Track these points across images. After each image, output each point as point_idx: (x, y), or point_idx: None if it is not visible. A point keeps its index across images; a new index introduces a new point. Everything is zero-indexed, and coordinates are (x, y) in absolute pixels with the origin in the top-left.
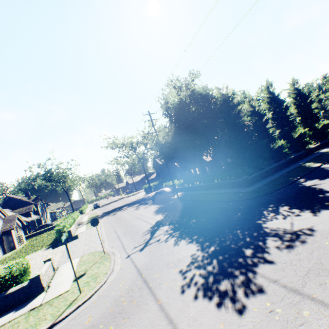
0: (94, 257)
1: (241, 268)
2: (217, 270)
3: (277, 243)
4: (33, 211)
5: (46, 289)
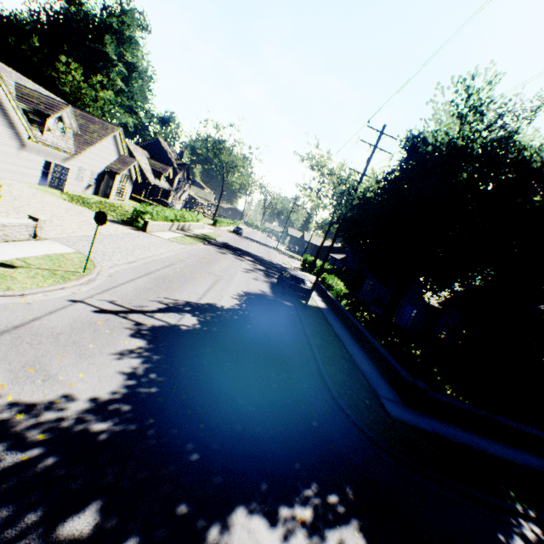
0: (72, 265)
1: None
2: None
3: None
4: (165, 175)
5: None
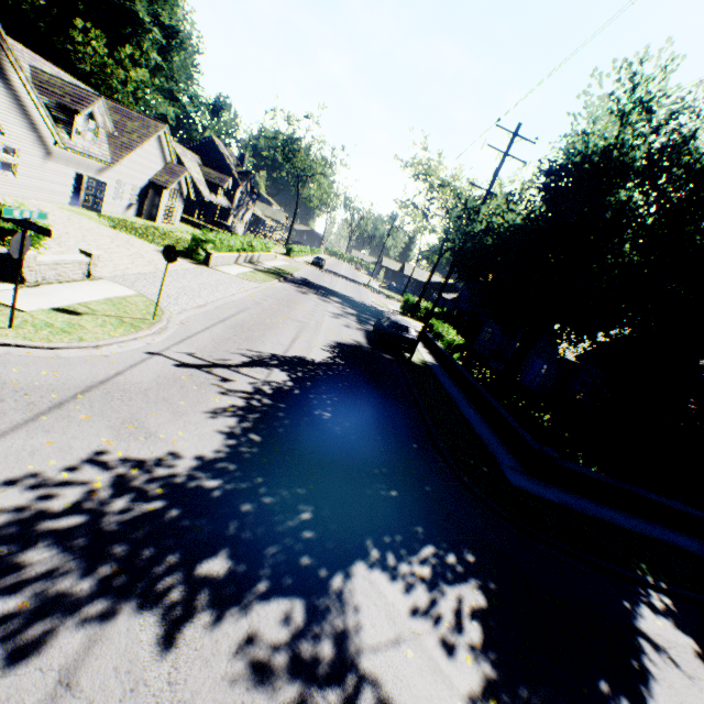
0: (138, 311)
1: (130, 574)
2: (114, 522)
3: (274, 630)
4: (224, 188)
5: (28, 285)
